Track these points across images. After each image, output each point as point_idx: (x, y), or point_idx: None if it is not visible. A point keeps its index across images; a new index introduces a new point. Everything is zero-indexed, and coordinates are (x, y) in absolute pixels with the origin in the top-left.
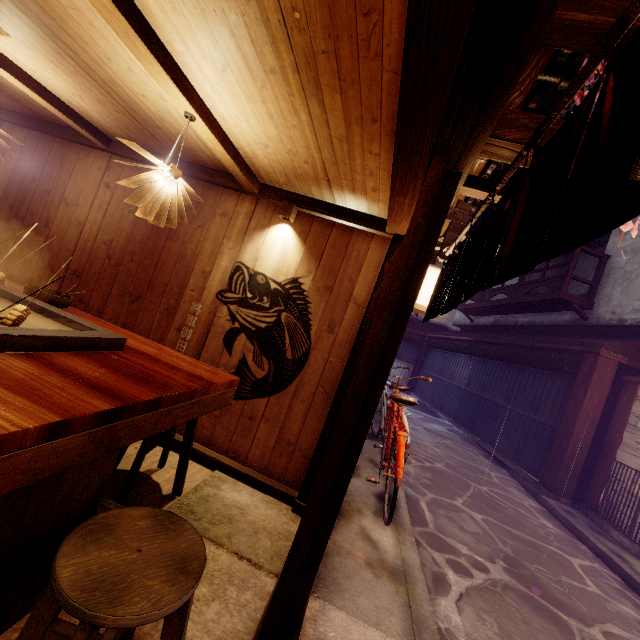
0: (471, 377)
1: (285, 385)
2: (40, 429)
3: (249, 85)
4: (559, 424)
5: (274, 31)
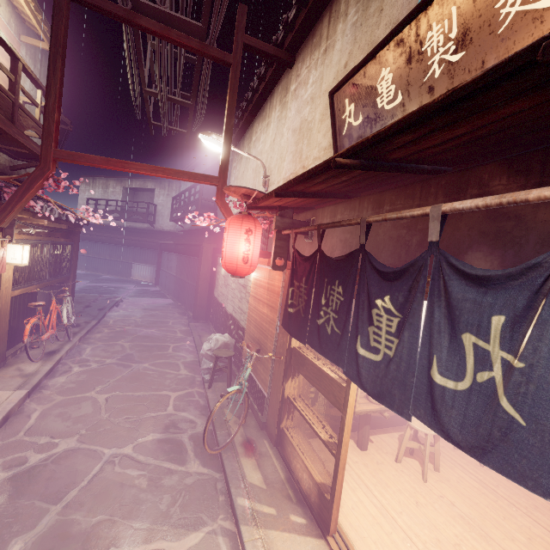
0: (177, 267)
1: None
2: None
3: None
4: (196, 285)
5: None
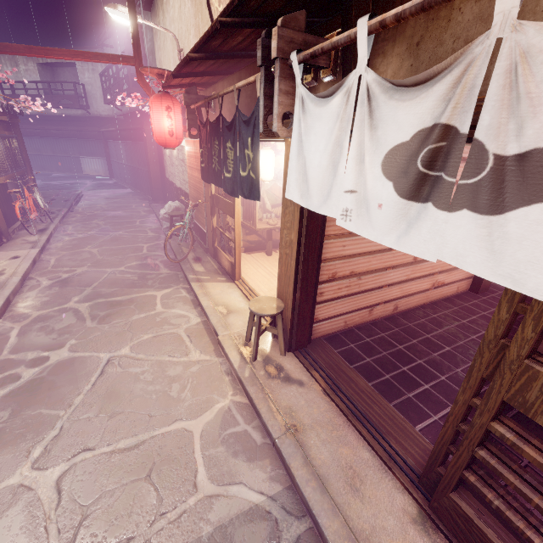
0: (127, 156)
1: None
2: None
3: None
4: (148, 170)
5: None
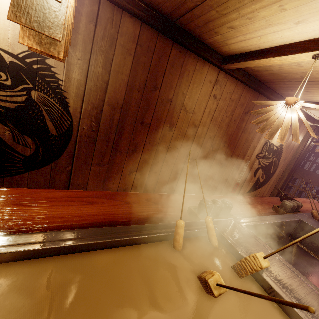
0: None
1: (267, 182)
2: None
3: None
4: None
5: None
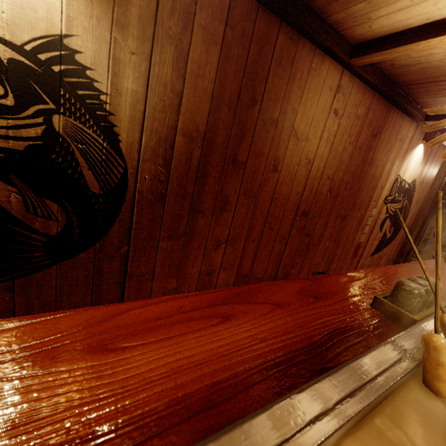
0: None
1: (395, 236)
2: None
3: None
4: None
5: None
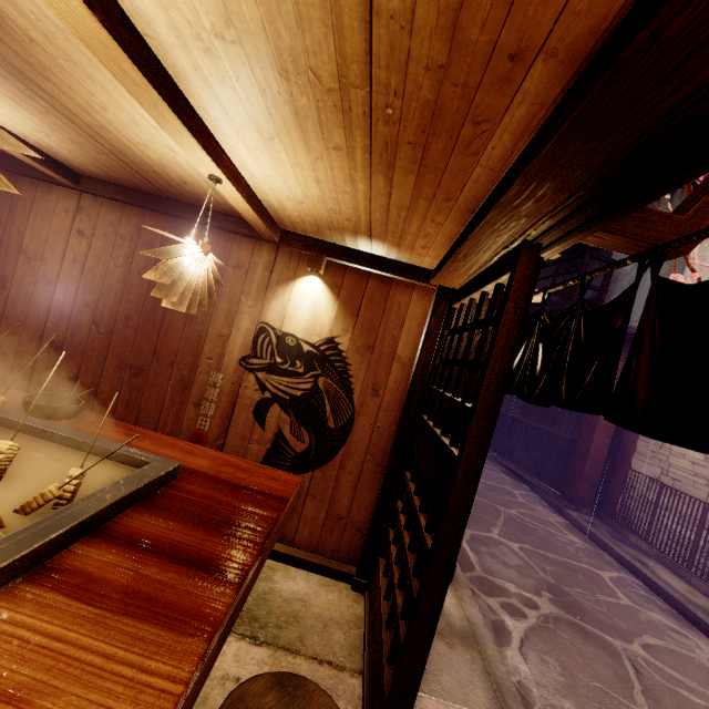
0: None
1: (330, 457)
2: (195, 670)
3: (300, 155)
4: (577, 437)
5: (353, 118)
